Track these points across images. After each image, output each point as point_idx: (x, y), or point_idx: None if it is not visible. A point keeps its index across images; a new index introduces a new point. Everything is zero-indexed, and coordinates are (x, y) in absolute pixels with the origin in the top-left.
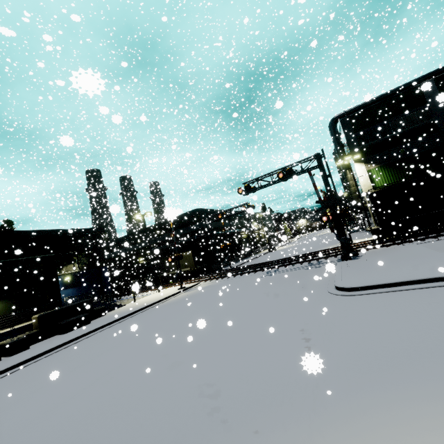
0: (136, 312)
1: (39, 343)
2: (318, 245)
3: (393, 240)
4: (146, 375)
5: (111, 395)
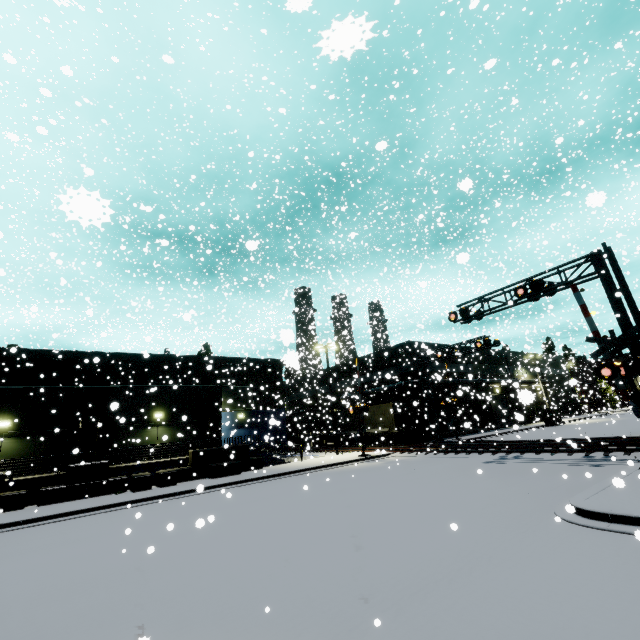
0: (290, 473)
1: (188, 482)
2: None
3: None
4: (222, 543)
5: (179, 551)
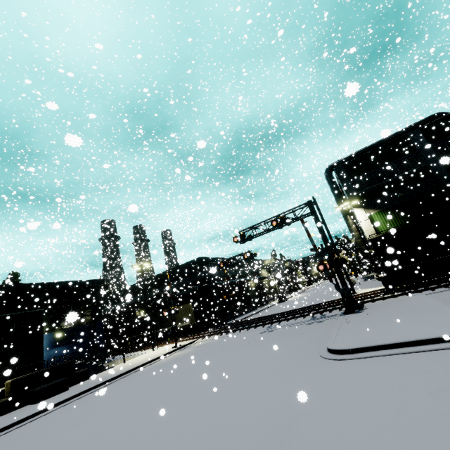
0: (119, 376)
1: (5, 416)
2: (329, 295)
3: (402, 289)
4: None
5: None
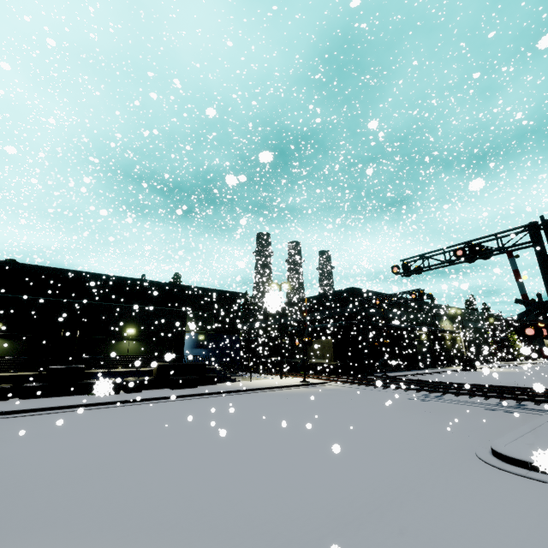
0: (240, 391)
1: (151, 391)
2: None
3: None
4: (175, 452)
5: (136, 455)
